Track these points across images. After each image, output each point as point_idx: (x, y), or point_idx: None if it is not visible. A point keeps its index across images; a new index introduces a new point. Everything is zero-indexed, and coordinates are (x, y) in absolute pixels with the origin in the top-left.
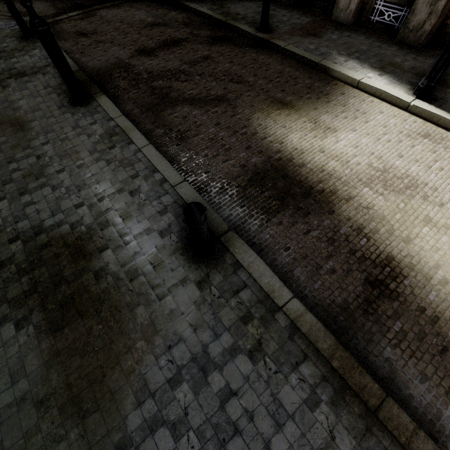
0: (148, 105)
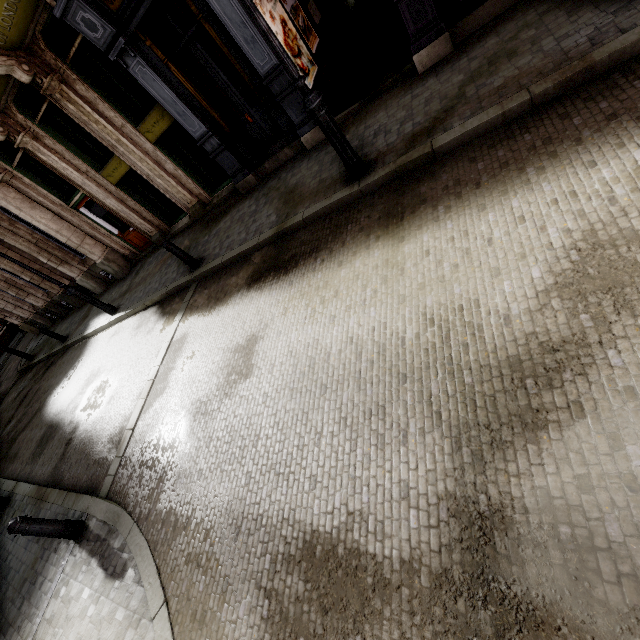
0: (4, 455)
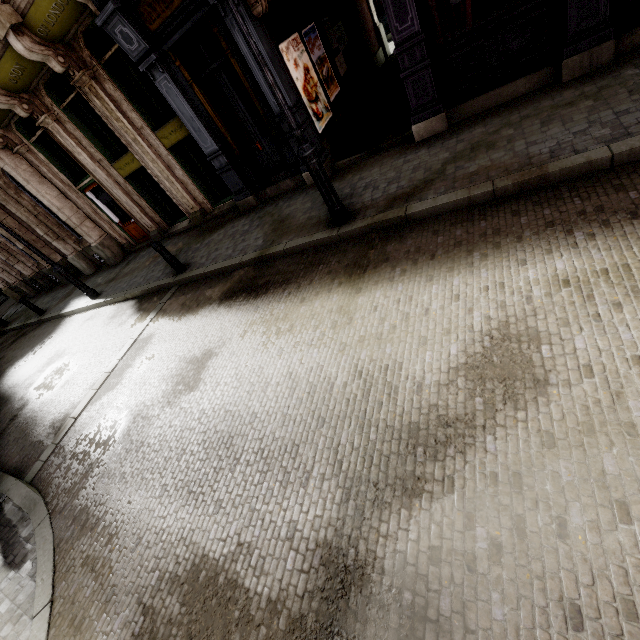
0: None
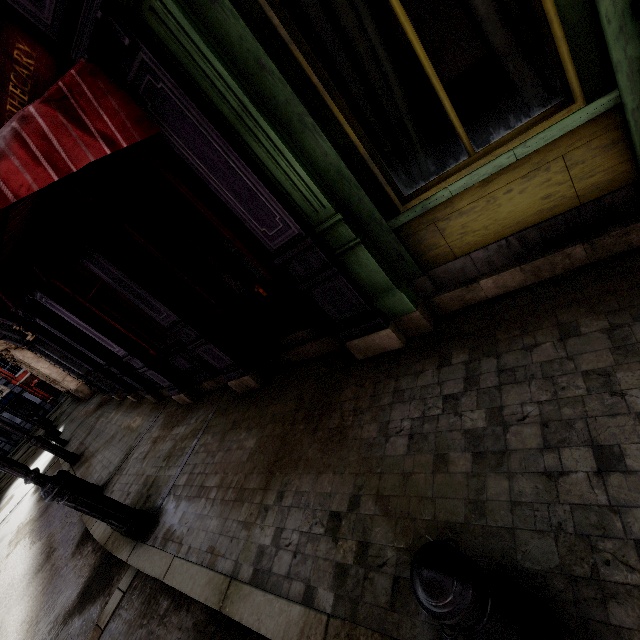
0: None
